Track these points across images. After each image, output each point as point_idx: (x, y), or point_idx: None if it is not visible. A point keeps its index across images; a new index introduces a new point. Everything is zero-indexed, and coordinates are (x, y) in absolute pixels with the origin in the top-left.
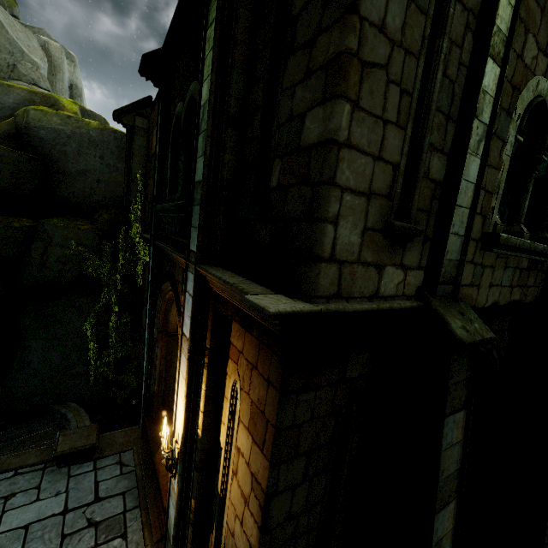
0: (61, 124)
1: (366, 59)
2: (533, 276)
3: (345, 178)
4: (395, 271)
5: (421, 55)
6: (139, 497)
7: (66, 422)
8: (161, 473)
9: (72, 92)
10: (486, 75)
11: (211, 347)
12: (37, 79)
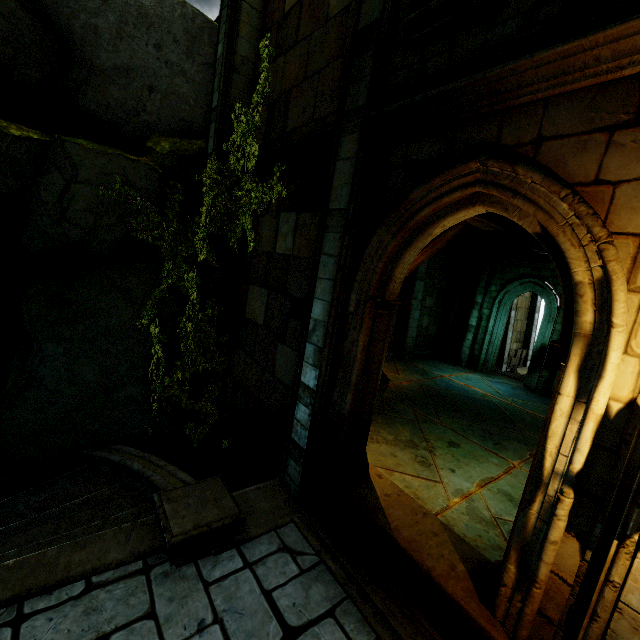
0: None
1: None
2: None
3: None
4: None
5: None
6: (366, 619)
7: (129, 477)
8: (436, 573)
9: None
10: None
11: None
12: None
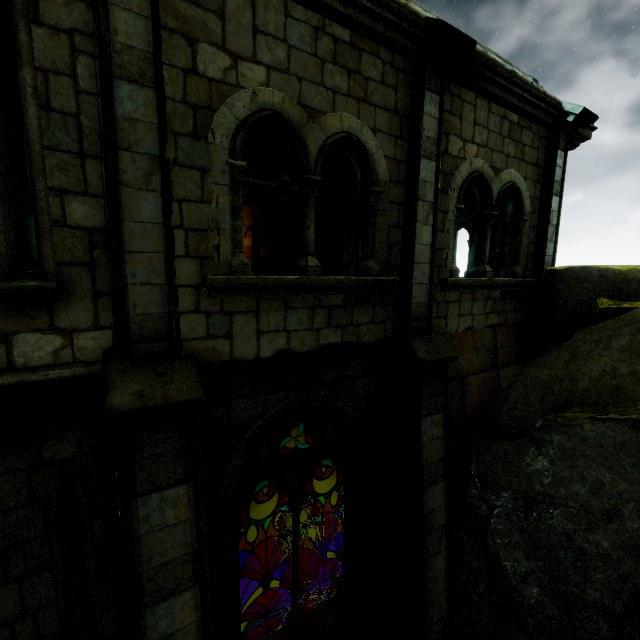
0: None
1: None
2: (366, 311)
3: None
4: (42, 336)
5: None
6: None
7: None
8: None
9: None
10: (125, 101)
11: None
12: None
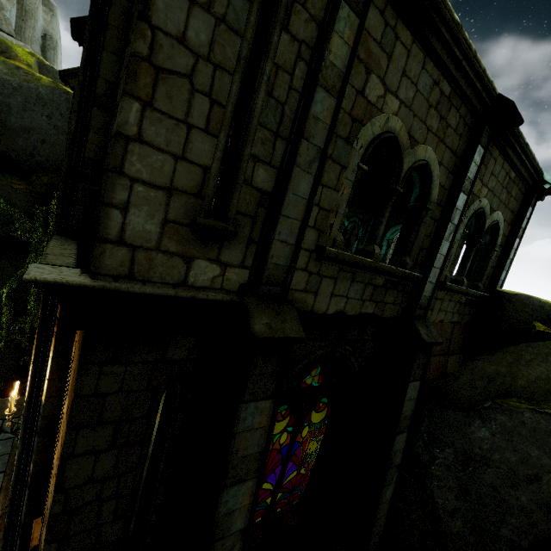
0: (7, 74)
1: (162, 65)
2: (393, 294)
3: (136, 170)
4: (209, 265)
5: (236, 72)
6: (7, 463)
7: None
8: None
9: (45, 42)
10: (318, 103)
11: (61, 317)
12: None
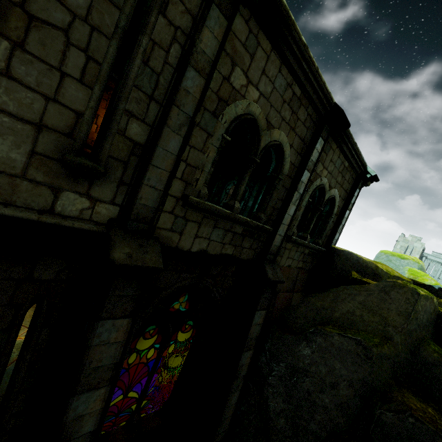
0: None
1: (36, 14)
2: (249, 241)
3: (1, 101)
4: (79, 197)
5: (113, 38)
6: None
7: None
8: None
9: None
10: (189, 80)
11: None
12: None
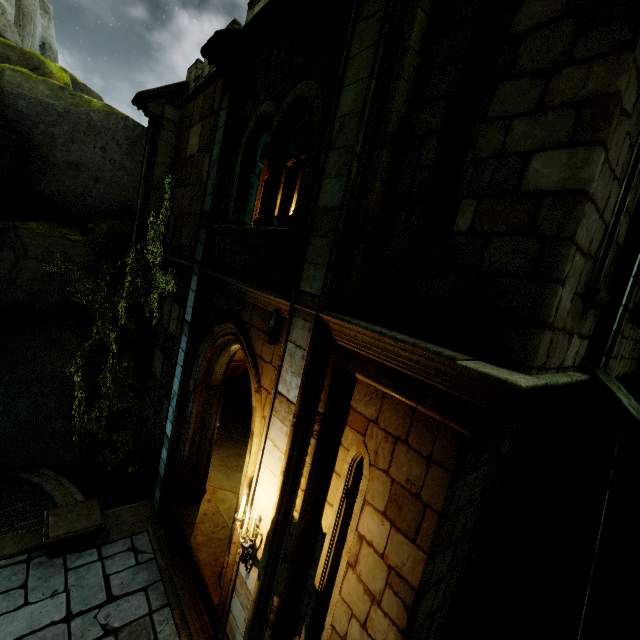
0: (50, 96)
1: (624, 105)
2: (638, 348)
3: (581, 235)
4: (576, 339)
5: None
6: (166, 592)
7: (42, 496)
8: (202, 562)
9: (44, 53)
10: None
11: (324, 412)
12: (2, 26)
